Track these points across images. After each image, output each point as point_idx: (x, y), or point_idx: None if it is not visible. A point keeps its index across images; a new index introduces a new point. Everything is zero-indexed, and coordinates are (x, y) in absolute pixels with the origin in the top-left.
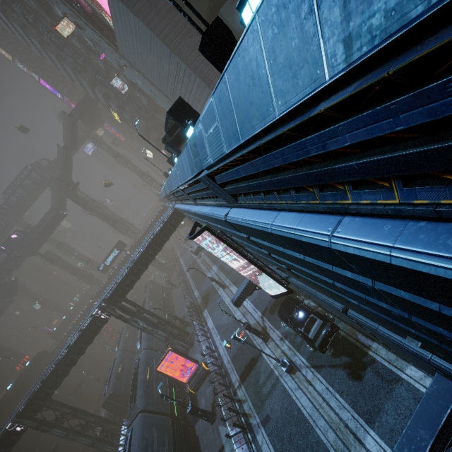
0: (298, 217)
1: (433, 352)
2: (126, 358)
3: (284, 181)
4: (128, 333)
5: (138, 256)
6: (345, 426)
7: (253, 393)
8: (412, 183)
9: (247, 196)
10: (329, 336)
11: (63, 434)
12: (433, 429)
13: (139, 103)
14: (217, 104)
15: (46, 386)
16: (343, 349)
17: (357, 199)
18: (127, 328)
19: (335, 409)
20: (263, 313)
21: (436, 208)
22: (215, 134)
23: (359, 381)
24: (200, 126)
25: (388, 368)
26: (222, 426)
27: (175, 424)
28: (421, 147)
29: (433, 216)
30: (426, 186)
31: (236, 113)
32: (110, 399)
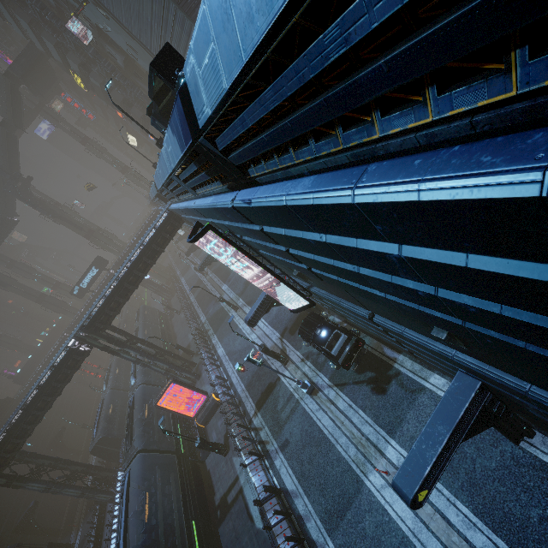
0: (318, 178)
1: (457, 344)
2: (117, 398)
3: (300, 122)
4: (119, 369)
5: (125, 272)
6: (366, 440)
7: (270, 420)
8: (449, 88)
9: (258, 165)
10: (354, 351)
11: (42, 488)
12: (451, 424)
13: (112, 63)
14: (212, 10)
15: (13, 436)
16: (368, 365)
17: (385, 130)
18: (117, 364)
19: (358, 425)
20: (282, 335)
21: (472, 119)
22: (211, 65)
23: (382, 395)
24: (192, 59)
25: (412, 379)
26: (236, 457)
27: (182, 461)
28: (461, 10)
29: (469, 133)
30: (464, 86)
31: (237, 15)
32: (100, 444)
